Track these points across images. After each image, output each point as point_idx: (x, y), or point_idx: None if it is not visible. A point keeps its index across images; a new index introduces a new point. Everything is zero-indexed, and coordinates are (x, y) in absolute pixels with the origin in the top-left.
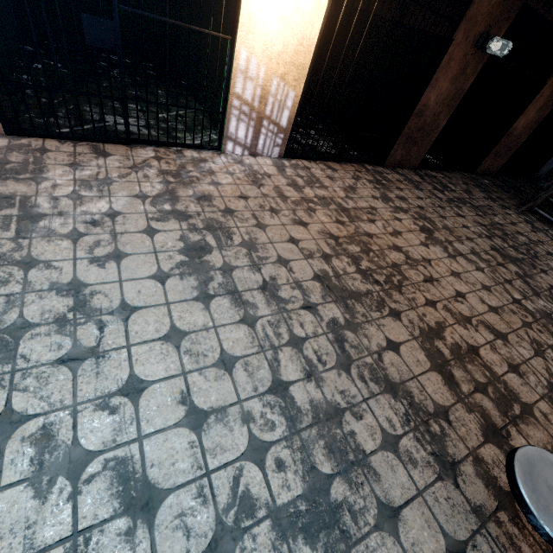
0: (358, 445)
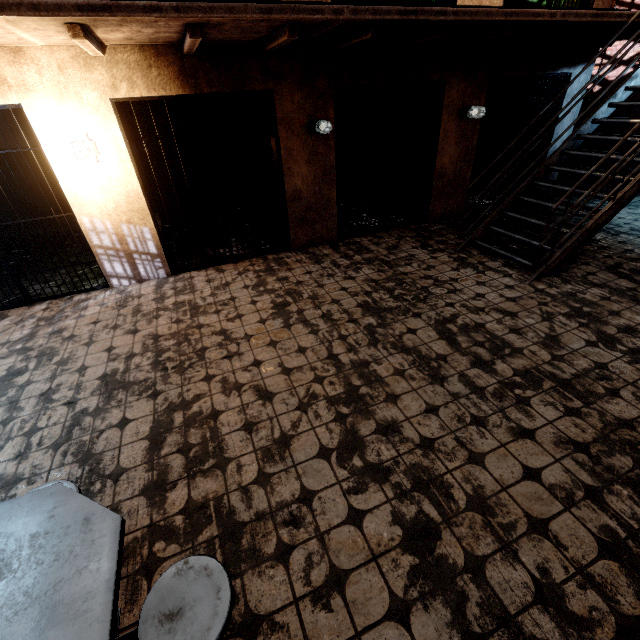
0: None
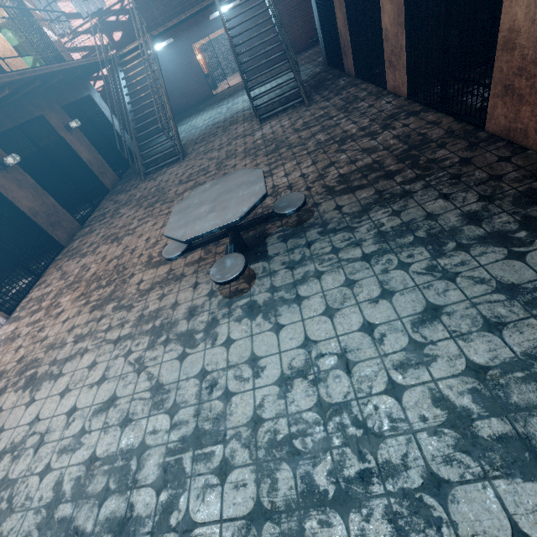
0: (154, 311)
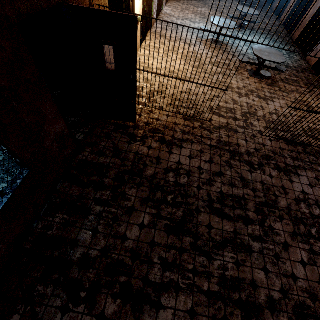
0: None
